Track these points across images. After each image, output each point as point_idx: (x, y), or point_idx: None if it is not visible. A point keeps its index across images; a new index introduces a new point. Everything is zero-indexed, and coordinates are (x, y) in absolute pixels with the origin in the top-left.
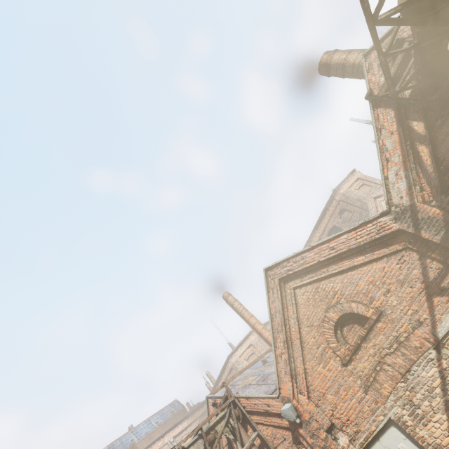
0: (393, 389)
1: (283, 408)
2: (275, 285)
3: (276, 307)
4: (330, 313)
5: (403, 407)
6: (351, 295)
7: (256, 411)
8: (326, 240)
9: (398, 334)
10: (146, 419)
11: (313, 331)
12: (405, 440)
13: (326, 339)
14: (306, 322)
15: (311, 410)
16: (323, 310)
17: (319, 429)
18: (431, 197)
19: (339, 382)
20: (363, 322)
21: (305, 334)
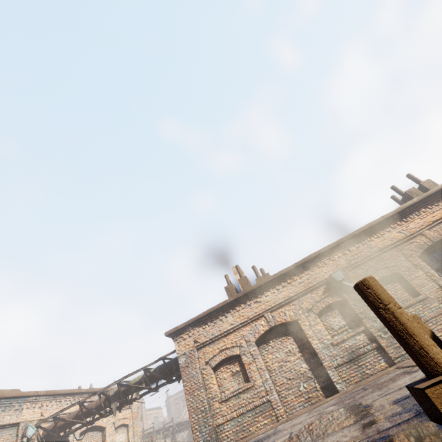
0: None
1: None
2: None
3: None
4: None
5: None
6: None
7: None
8: None
9: None
10: None
11: None
12: None
13: None
14: None
15: None
16: None
17: None
18: (187, 440)
19: None
20: None
21: None
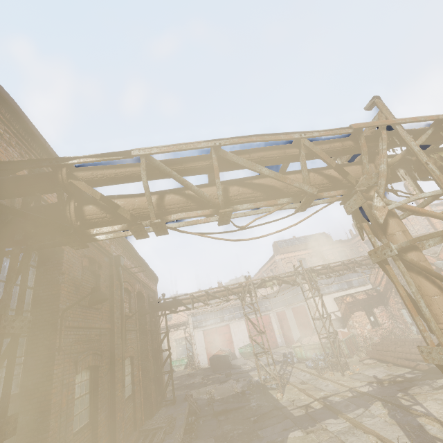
0: None
1: (437, 262)
2: None
3: None
4: None
5: None
6: None
7: None
8: None
9: None
10: (304, 236)
11: None
12: None
13: None
14: None
15: None
16: None
17: None
18: None
19: None
20: None
21: None
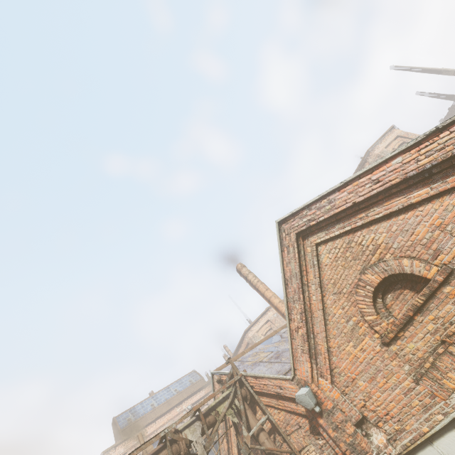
0: None
1: (299, 393)
2: (291, 241)
3: (291, 270)
4: (367, 275)
5: None
6: (402, 249)
7: (266, 392)
8: (367, 169)
9: None
10: (166, 387)
11: (342, 300)
12: None
13: (360, 310)
14: (333, 288)
15: (335, 398)
16: (356, 272)
17: (345, 421)
18: None
19: (377, 365)
20: (419, 286)
21: (330, 304)
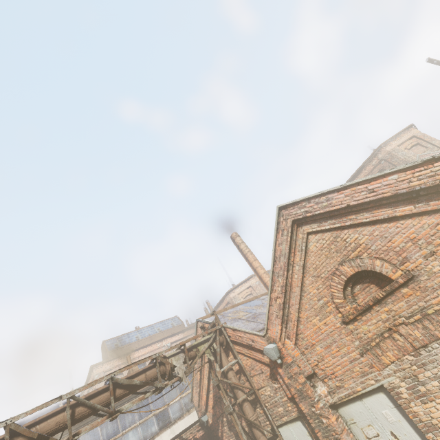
0: (397, 359)
1: (267, 347)
2: (286, 226)
3: (282, 250)
4: (344, 266)
5: (403, 379)
6: (377, 251)
7: (240, 342)
8: (366, 179)
9: (426, 305)
10: (150, 325)
11: (319, 282)
12: (393, 408)
13: (331, 293)
14: (313, 272)
15: (295, 356)
16: (336, 262)
17: (299, 373)
18: None
19: (334, 337)
20: (384, 284)
21: (308, 284)
